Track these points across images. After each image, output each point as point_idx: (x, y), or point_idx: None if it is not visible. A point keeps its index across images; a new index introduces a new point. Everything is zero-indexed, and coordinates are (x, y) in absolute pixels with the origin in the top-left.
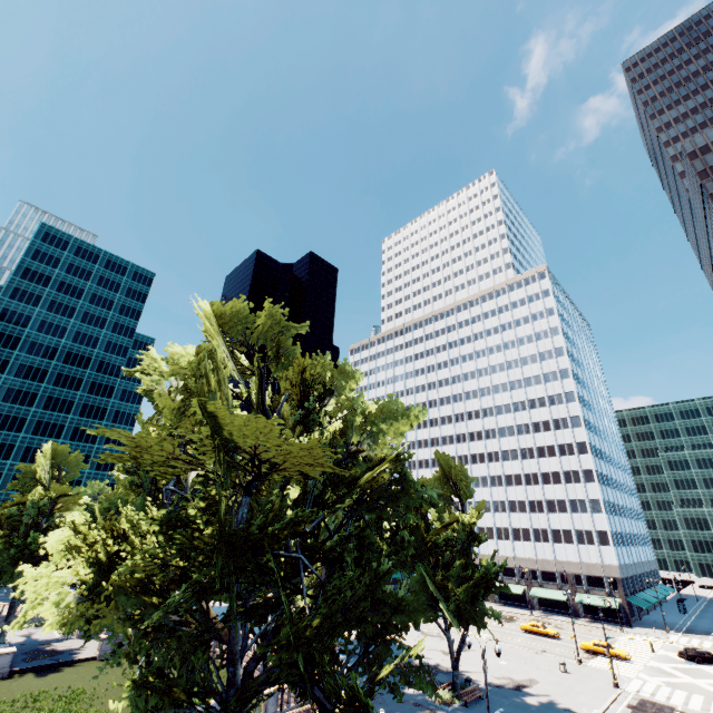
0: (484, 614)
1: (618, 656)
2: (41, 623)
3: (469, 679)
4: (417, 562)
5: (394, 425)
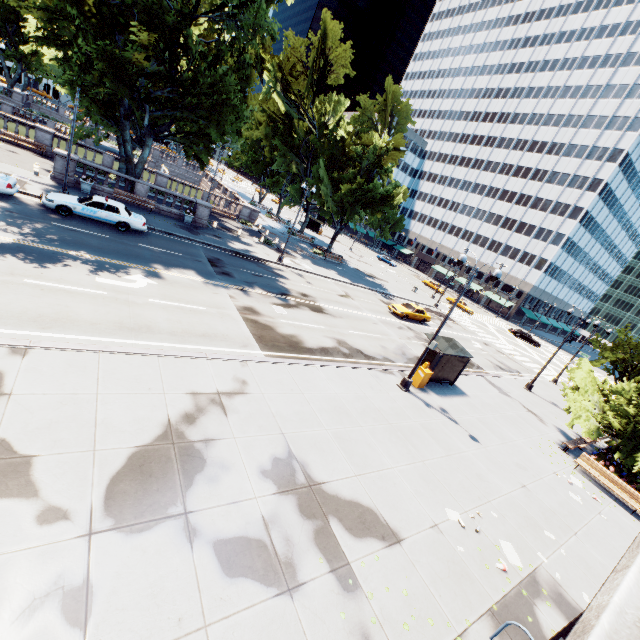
0: (356, 213)
1: (464, 310)
2: None
3: (340, 256)
4: (331, 167)
5: None
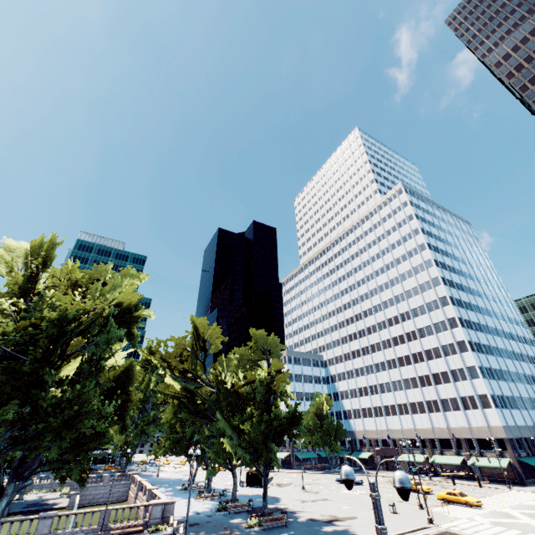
0: (270, 448)
1: (467, 503)
2: (55, 490)
3: (283, 511)
4: (233, 413)
5: (114, 293)
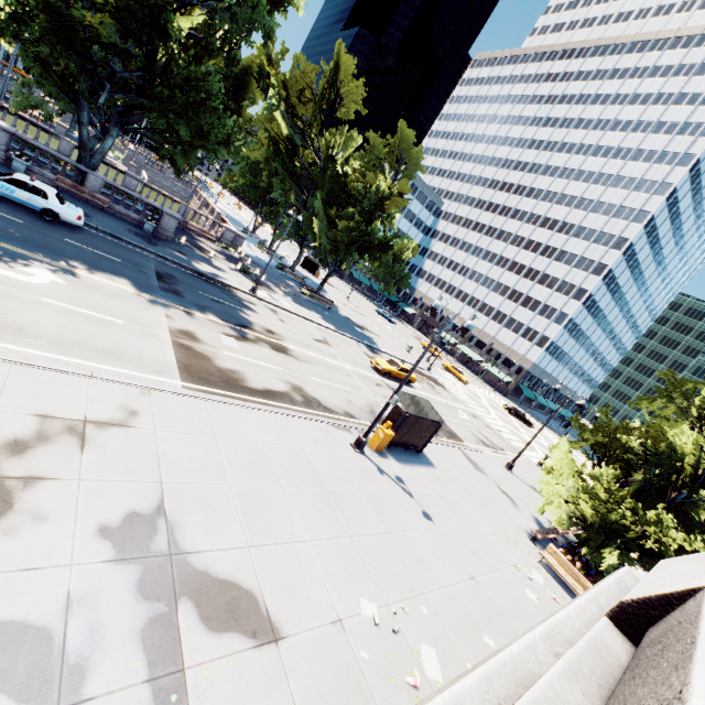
0: (350, 255)
1: (460, 378)
2: None
3: (331, 301)
4: (331, 202)
5: None
